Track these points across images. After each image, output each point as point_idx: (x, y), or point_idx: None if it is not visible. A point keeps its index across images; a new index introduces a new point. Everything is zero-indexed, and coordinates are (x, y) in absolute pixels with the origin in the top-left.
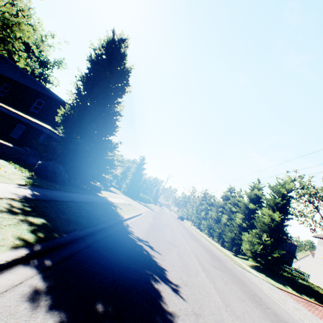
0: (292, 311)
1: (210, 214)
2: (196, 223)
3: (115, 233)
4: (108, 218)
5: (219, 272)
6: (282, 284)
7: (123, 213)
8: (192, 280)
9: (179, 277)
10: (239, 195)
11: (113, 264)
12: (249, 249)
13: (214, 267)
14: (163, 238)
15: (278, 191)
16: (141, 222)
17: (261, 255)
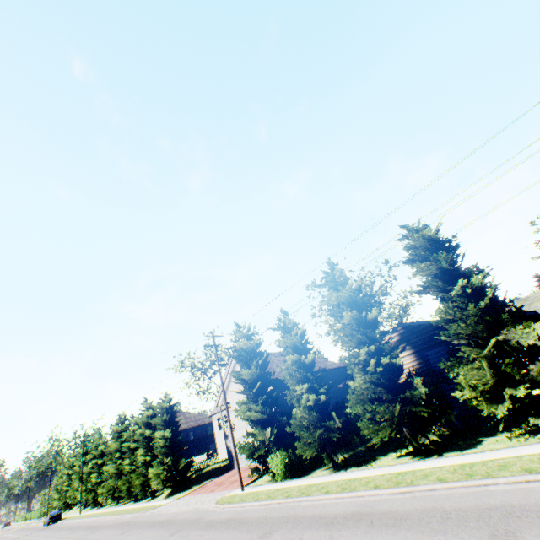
0: (178, 508)
1: (107, 470)
2: (89, 502)
3: None
4: None
5: (128, 532)
6: (190, 488)
7: None
8: None
9: None
10: (135, 422)
11: None
12: (159, 482)
13: (123, 533)
14: None
15: (162, 407)
16: None
17: (170, 478)
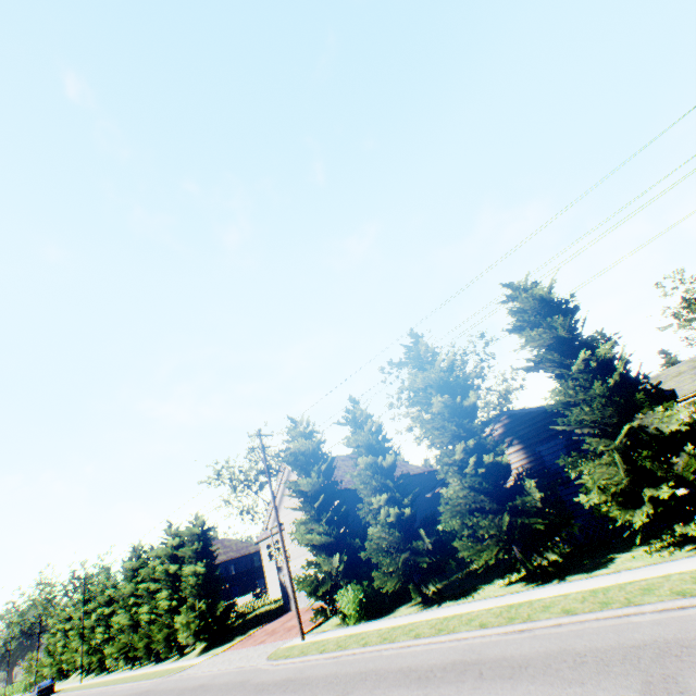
0: (216, 668)
1: (118, 622)
2: (93, 667)
3: None
4: None
5: None
6: (232, 639)
7: None
8: None
9: None
10: (155, 554)
11: None
12: (190, 634)
13: None
14: None
15: (193, 533)
16: None
17: (205, 627)
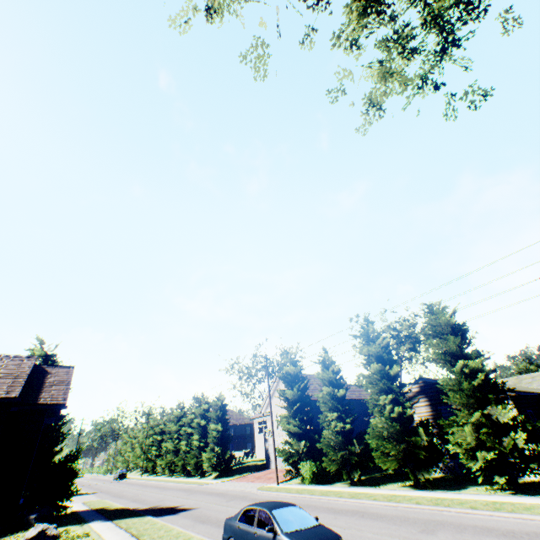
0: (227, 487)
1: (166, 446)
2: (149, 469)
3: (142, 511)
4: (128, 510)
5: (192, 494)
6: (233, 475)
7: (116, 506)
8: (184, 502)
9: (179, 504)
10: (192, 411)
11: (161, 511)
12: (209, 465)
13: (189, 494)
14: (154, 501)
15: (217, 404)
16: (130, 504)
17: (218, 464)
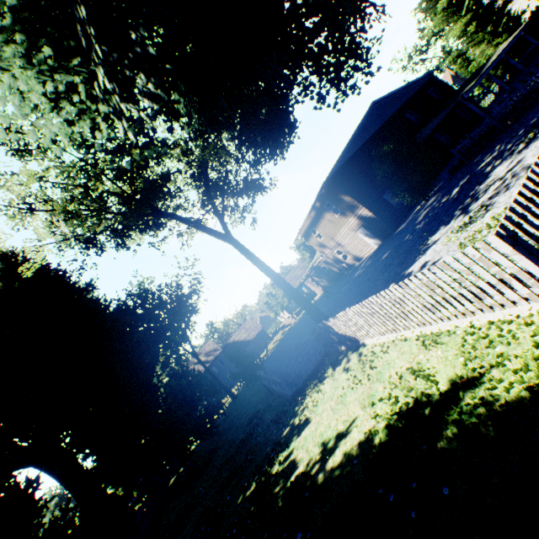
0: None
1: None
2: None
3: None
4: None
5: None
6: None
7: None
8: None
9: None
10: None
11: None
12: None
13: None
14: None
15: None
16: None
17: None
